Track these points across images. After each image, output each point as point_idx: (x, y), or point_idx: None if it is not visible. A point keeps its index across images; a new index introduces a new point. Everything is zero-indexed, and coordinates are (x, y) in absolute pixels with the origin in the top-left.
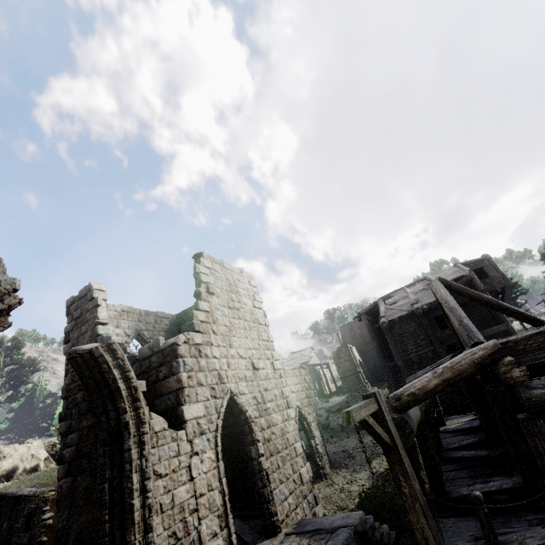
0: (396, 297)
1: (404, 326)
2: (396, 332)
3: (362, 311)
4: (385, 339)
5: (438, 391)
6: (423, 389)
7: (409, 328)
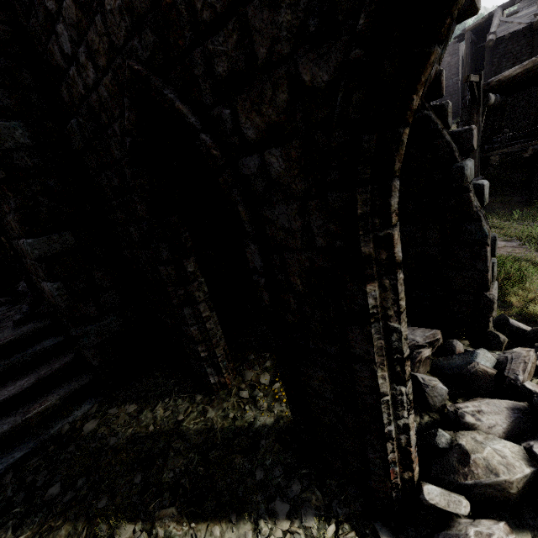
0: (521, 4)
1: (511, 45)
2: (498, 53)
3: (469, 27)
4: (478, 66)
5: (517, 77)
6: (508, 77)
7: (515, 47)
